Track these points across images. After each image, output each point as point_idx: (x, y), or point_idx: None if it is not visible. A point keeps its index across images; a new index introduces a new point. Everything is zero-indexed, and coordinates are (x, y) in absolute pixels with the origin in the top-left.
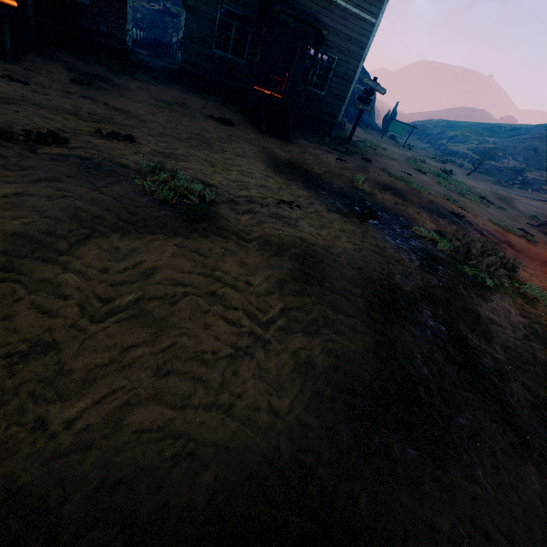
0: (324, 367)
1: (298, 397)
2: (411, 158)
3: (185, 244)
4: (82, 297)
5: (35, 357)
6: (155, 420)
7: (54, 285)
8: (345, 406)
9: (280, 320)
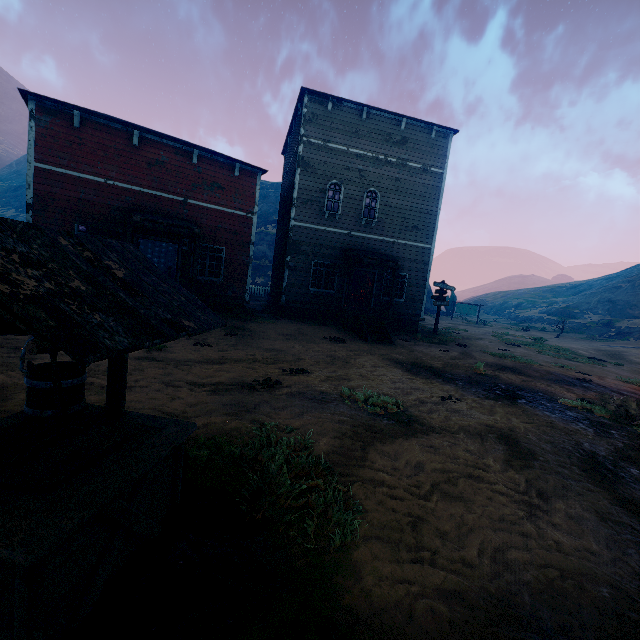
0: (594, 520)
1: (597, 541)
2: (494, 333)
3: (420, 442)
4: (403, 487)
5: (419, 525)
6: (523, 557)
7: (379, 481)
8: (636, 545)
9: (532, 489)
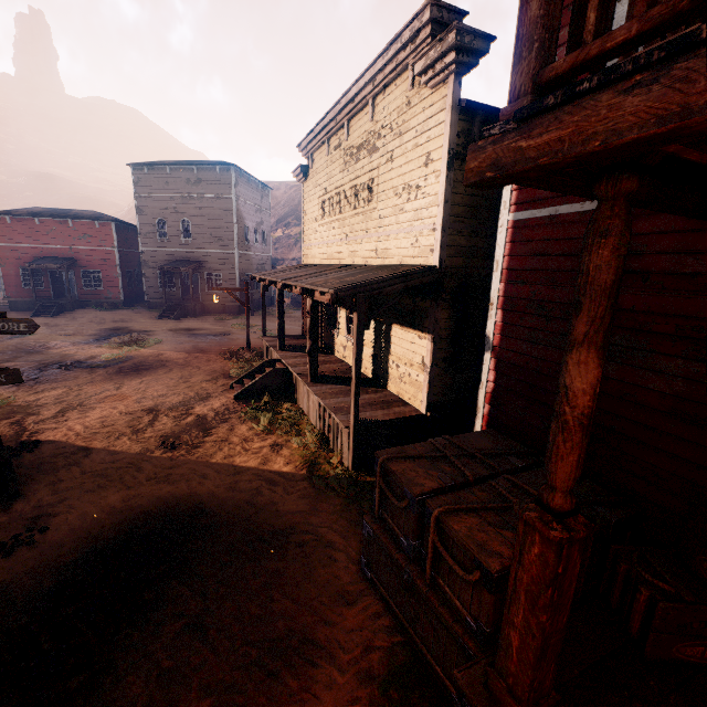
0: None
1: None
2: None
3: None
4: None
5: None
6: None
7: None
8: None
9: None
